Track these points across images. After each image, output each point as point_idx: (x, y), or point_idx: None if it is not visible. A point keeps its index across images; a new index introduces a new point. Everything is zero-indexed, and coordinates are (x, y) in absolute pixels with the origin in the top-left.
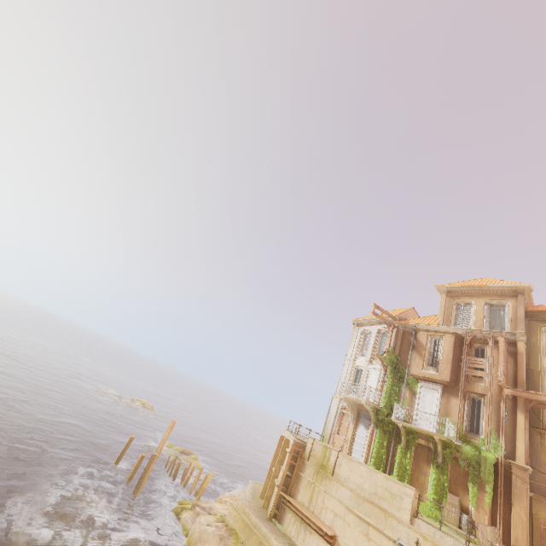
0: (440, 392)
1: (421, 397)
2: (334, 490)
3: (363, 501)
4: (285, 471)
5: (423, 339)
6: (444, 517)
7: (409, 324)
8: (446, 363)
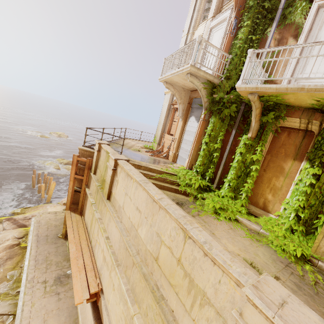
0: None
1: (311, 34)
2: (106, 222)
3: (132, 263)
4: (69, 188)
5: None
6: (317, 250)
7: None
8: None
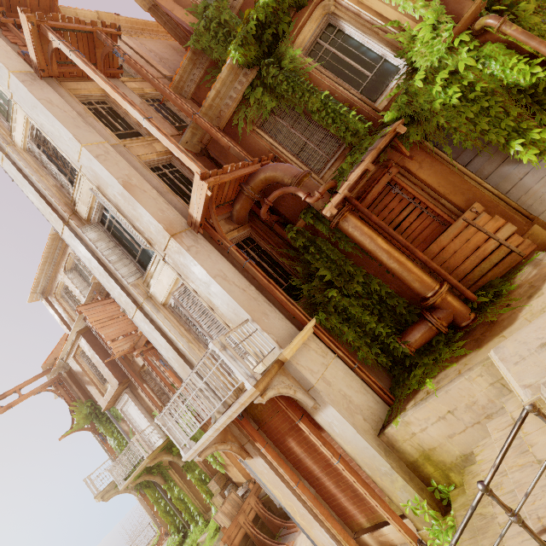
0: (130, 399)
1: (131, 420)
2: None
3: None
4: None
5: (76, 366)
6: None
7: (59, 363)
8: (103, 369)
